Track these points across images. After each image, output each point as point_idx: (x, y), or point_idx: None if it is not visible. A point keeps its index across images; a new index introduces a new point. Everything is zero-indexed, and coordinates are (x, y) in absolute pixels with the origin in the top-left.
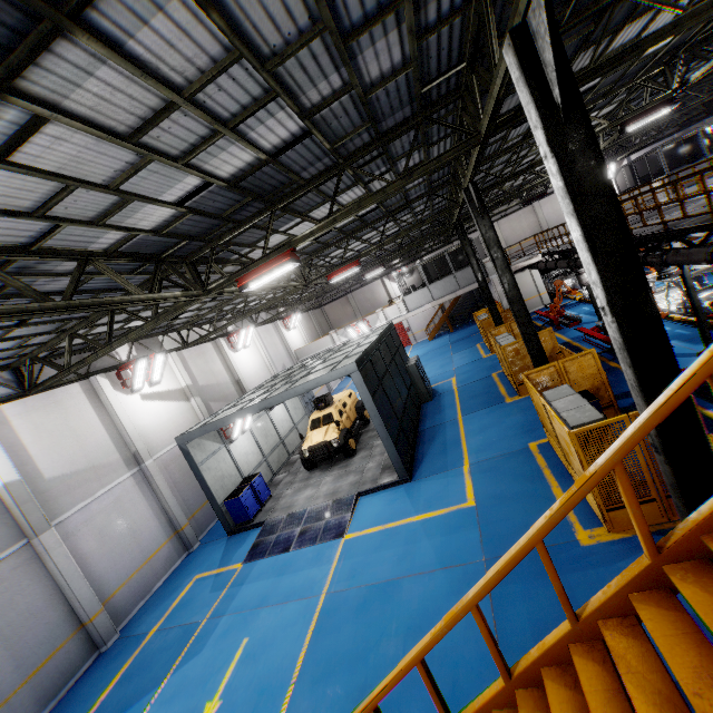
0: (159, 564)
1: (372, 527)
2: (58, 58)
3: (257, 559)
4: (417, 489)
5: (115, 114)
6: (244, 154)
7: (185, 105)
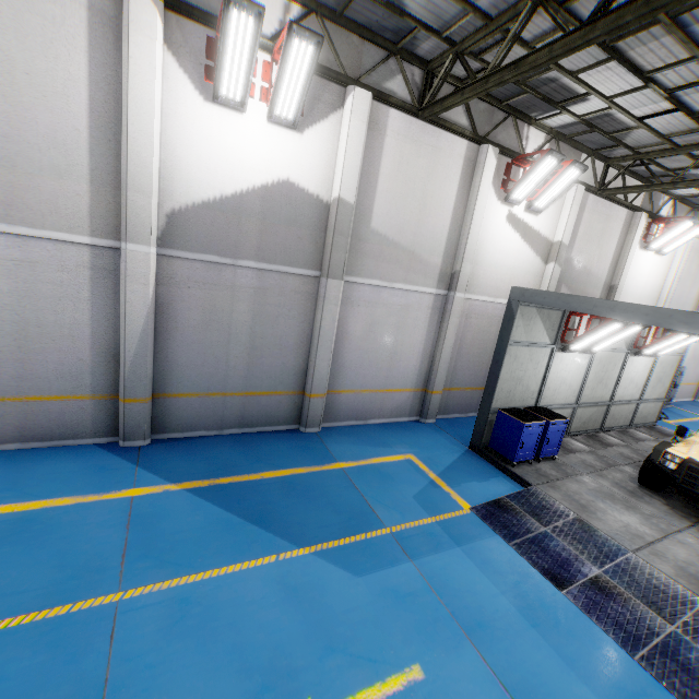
0: (390, 403)
1: None
2: None
3: (496, 531)
4: None
5: None
6: None
7: None
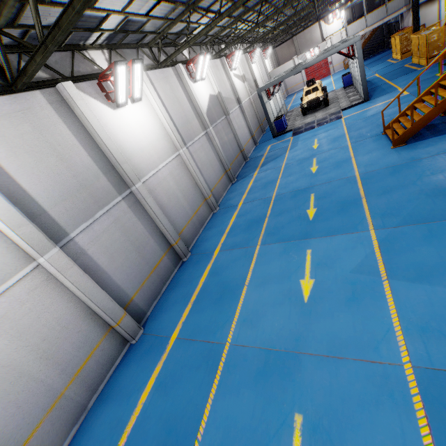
0: (250, 145)
1: (356, 112)
2: None
3: (299, 134)
4: (374, 101)
5: None
6: None
7: None
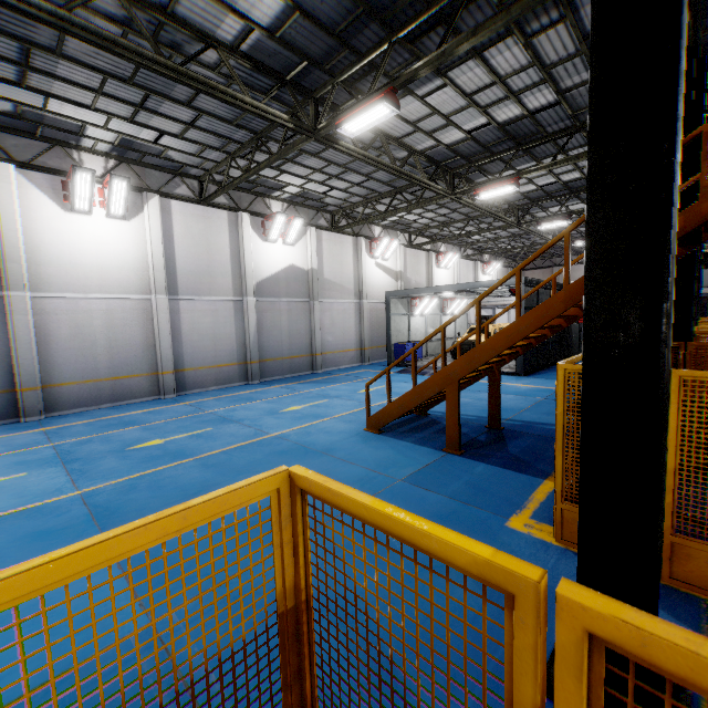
0: (347, 357)
1: (482, 381)
2: (465, 65)
3: (403, 373)
4: (524, 379)
5: (470, 85)
6: (516, 110)
7: (499, 84)
